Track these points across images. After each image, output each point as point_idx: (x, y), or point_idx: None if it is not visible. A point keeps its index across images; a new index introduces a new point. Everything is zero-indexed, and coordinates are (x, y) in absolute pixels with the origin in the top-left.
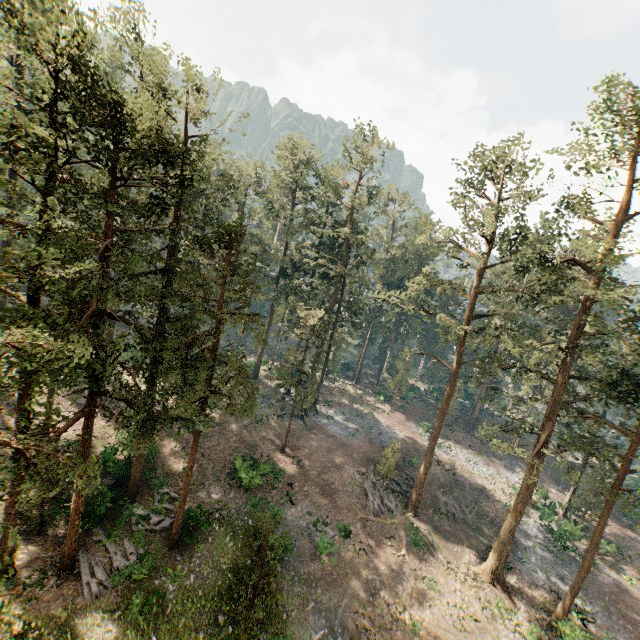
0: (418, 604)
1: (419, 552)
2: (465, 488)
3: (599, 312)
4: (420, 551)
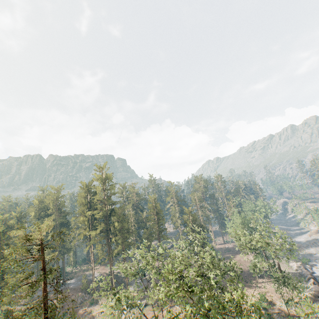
0: (86, 318)
1: (92, 305)
2: (119, 278)
3: (109, 215)
4: (93, 305)
